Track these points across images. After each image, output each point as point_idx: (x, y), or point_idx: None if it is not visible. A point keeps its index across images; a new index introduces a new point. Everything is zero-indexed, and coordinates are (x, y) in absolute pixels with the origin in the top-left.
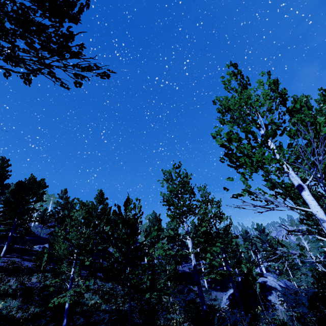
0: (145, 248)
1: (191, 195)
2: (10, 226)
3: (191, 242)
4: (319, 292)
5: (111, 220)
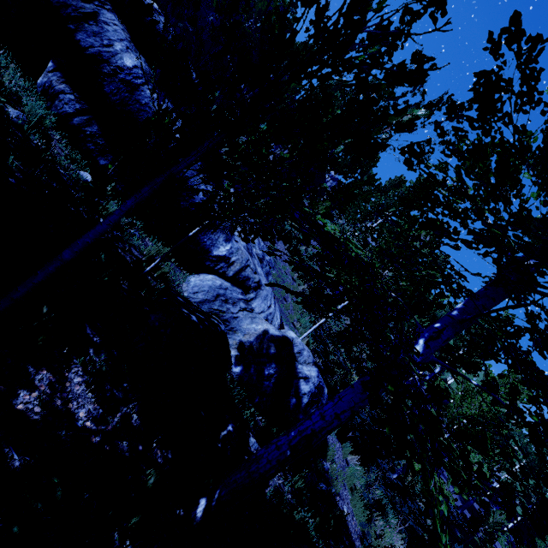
0: None
1: None
2: None
3: None
4: None
5: None
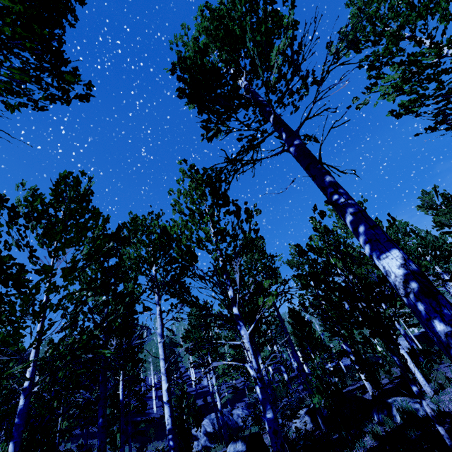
0: None
1: None
2: None
3: None
4: None
5: None
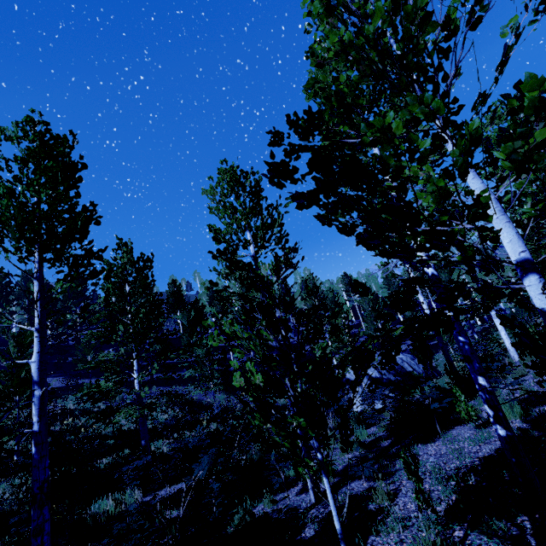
0: (2, 405)
1: (120, 299)
2: (68, 336)
3: (136, 363)
4: (220, 435)
5: (185, 303)
